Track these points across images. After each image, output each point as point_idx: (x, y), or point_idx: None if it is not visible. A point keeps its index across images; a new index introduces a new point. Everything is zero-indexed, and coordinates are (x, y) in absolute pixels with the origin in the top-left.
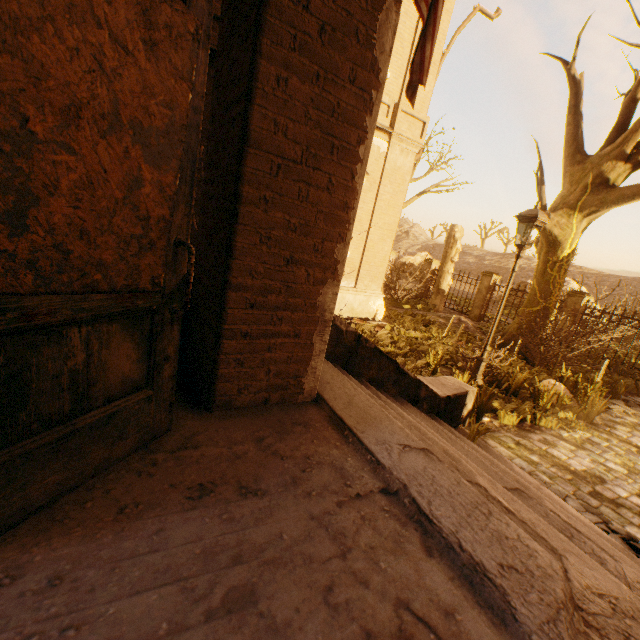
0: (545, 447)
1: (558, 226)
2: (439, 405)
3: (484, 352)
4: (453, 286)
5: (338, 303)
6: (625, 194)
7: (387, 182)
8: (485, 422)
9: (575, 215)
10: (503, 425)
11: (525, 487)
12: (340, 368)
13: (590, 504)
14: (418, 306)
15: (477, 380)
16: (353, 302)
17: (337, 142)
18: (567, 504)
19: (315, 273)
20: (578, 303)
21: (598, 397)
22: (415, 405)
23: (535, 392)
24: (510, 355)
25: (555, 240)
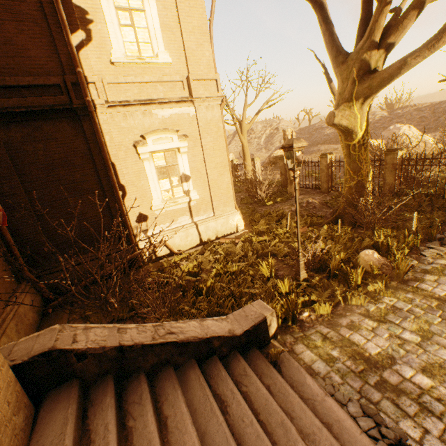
0: (349, 333)
1: (344, 118)
2: (240, 340)
3: (298, 254)
4: (316, 160)
5: (205, 232)
6: (385, 77)
7: (205, 135)
8: (304, 318)
9: (354, 105)
10: (319, 316)
11: (287, 429)
12: (107, 383)
13: (372, 400)
14: (277, 200)
15: (301, 275)
16: (216, 226)
17: None
18: (344, 414)
19: None
20: (395, 159)
21: (402, 259)
22: (214, 354)
23: (356, 264)
24: (342, 227)
25: (347, 129)
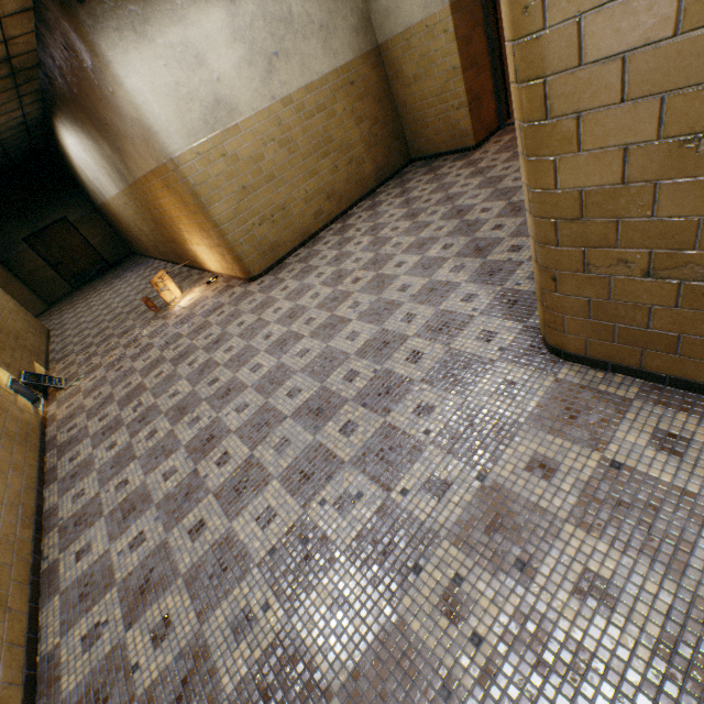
0: None
1: None
2: None
3: None
4: None
5: None
6: None
7: None
8: None
9: None
10: None
11: None
12: None
13: None
14: None
15: None
16: None
17: (497, 3)
18: None
19: (504, 51)
20: None
21: None
22: None
23: None
24: None
25: None
